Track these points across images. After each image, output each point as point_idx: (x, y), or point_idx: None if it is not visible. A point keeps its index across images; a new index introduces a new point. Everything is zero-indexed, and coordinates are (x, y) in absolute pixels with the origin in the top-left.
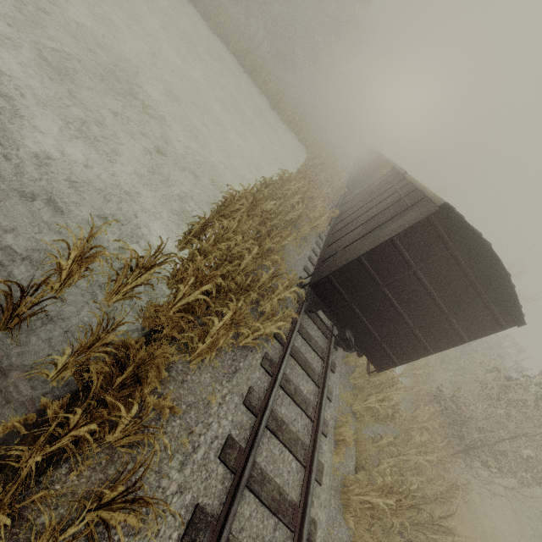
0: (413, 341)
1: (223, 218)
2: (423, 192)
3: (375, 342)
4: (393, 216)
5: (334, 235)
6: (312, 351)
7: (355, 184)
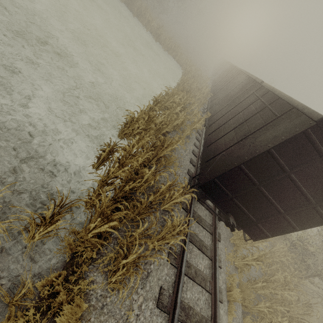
0: (283, 222)
1: (127, 135)
2: (290, 102)
3: (252, 223)
4: (263, 125)
5: (210, 136)
6: (203, 230)
7: (218, 89)
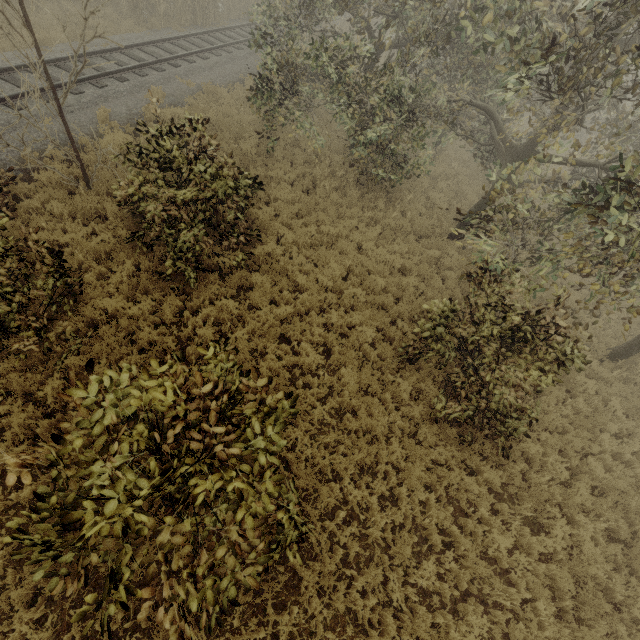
0: None
1: None
2: None
3: None
4: None
5: None
6: None
7: None
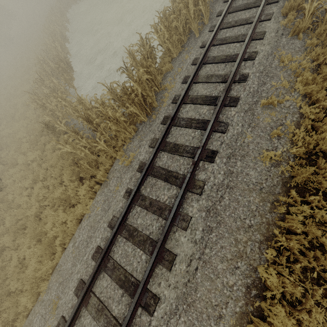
0: None
1: None
2: None
3: None
4: None
5: None
6: None
7: None
